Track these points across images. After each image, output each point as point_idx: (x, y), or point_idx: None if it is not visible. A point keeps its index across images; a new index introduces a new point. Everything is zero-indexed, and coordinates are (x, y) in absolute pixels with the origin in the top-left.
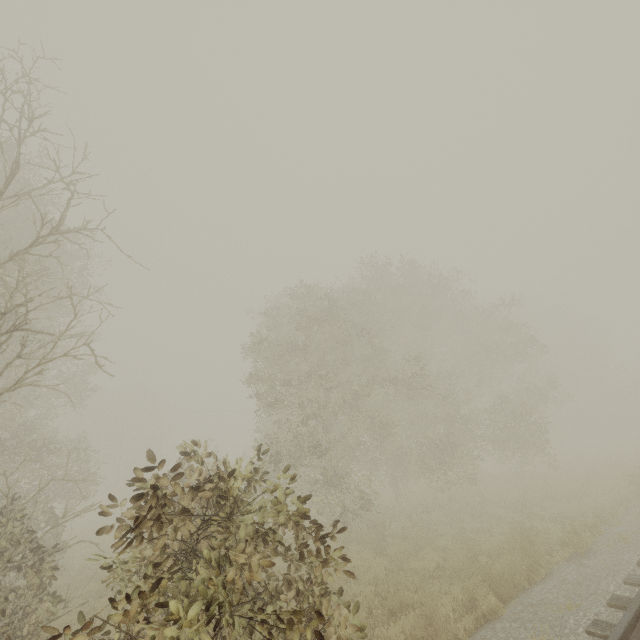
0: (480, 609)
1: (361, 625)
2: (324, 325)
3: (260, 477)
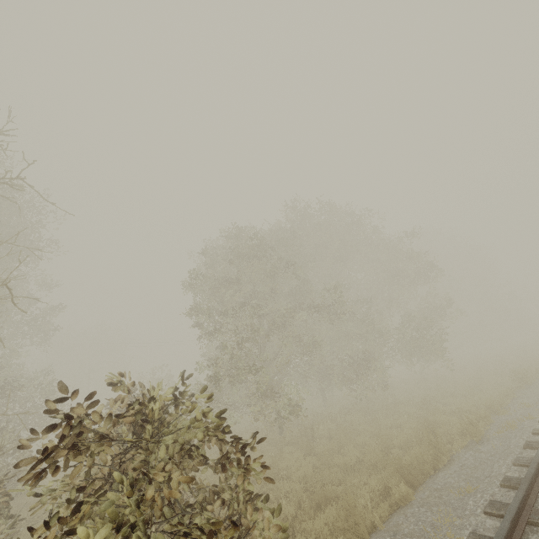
0: (393, 497)
1: (284, 527)
2: (254, 261)
3: (189, 399)
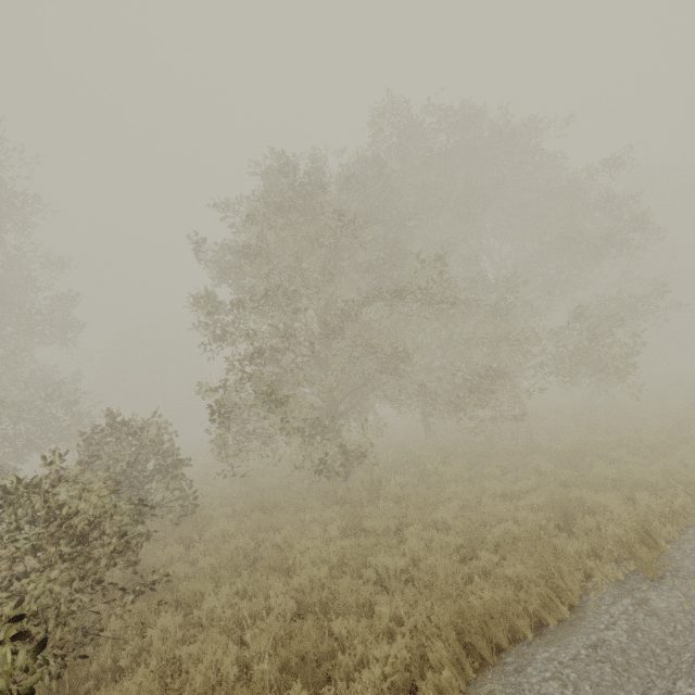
0: None
1: None
2: (288, 214)
3: None
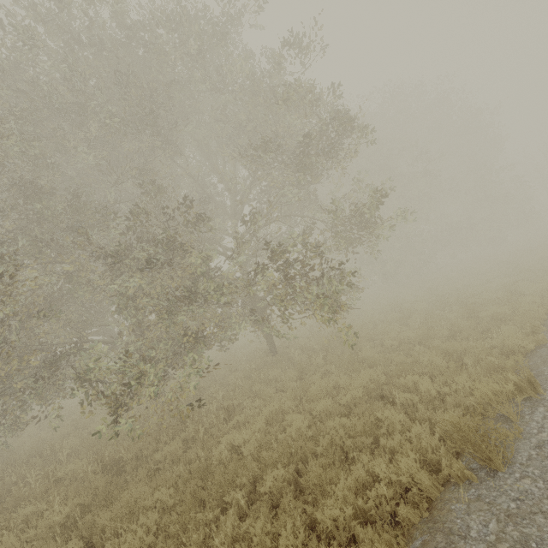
0: None
1: None
2: None
3: None
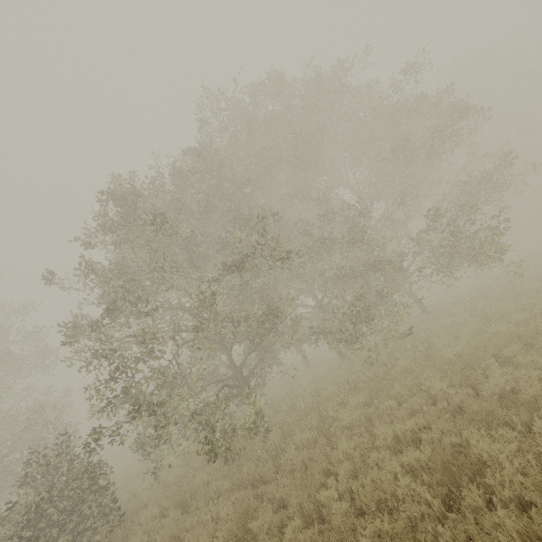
0: None
1: None
2: (116, 229)
3: None
